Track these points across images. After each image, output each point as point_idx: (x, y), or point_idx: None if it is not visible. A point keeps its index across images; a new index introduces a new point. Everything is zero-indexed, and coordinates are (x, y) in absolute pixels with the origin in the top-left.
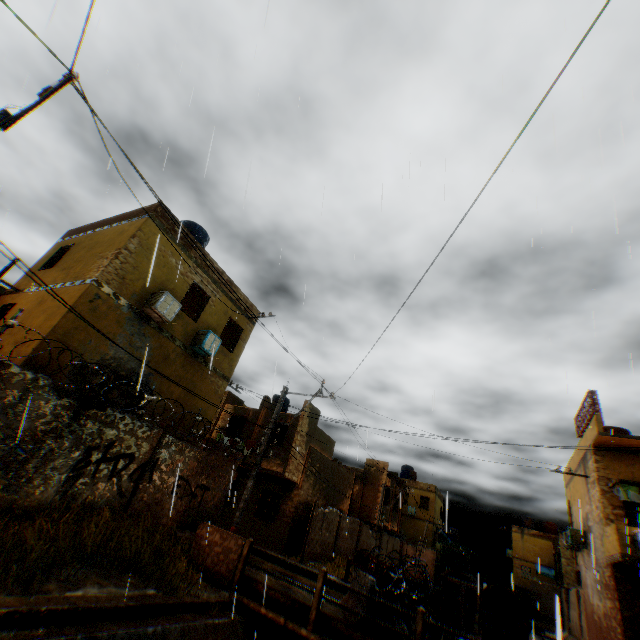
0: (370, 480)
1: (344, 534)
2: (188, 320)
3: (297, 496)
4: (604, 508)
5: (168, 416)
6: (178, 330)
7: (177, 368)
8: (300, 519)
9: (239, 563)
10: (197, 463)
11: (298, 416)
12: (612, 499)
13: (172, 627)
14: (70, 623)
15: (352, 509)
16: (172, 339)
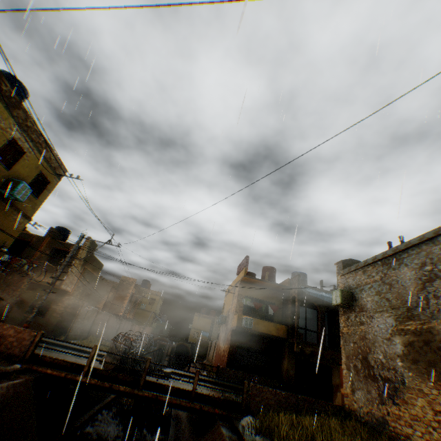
0: (122, 289)
1: (98, 323)
2: (2, 168)
3: (68, 300)
4: (237, 307)
5: None
6: None
7: None
8: (67, 315)
9: (32, 347)
10: None
11: (80, 247)
12: (241, 304)
13: None
14: None
15: (105, 307)
16: None
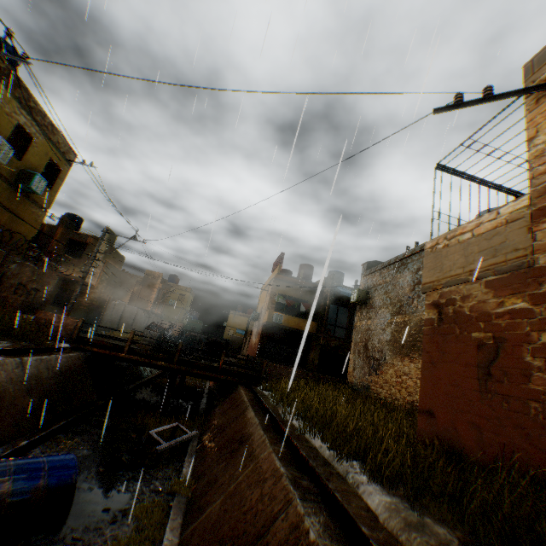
0: (147, 284)
1: (126, 316)
2: (14, 159)
3: (94, 294)
4: (269, 304)
5: (14, 243)
6: (5, 167)
7: (5, 200)
8: (94, 308)
9: (76, 331)
10: (33, 274)
11: (98, 238)
12: (273, 301)
13: (54, 357)
14: (6, 355)
15: (132, 301)
16: (0, 175)
